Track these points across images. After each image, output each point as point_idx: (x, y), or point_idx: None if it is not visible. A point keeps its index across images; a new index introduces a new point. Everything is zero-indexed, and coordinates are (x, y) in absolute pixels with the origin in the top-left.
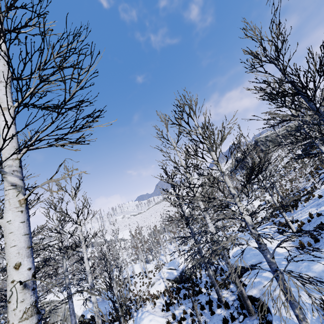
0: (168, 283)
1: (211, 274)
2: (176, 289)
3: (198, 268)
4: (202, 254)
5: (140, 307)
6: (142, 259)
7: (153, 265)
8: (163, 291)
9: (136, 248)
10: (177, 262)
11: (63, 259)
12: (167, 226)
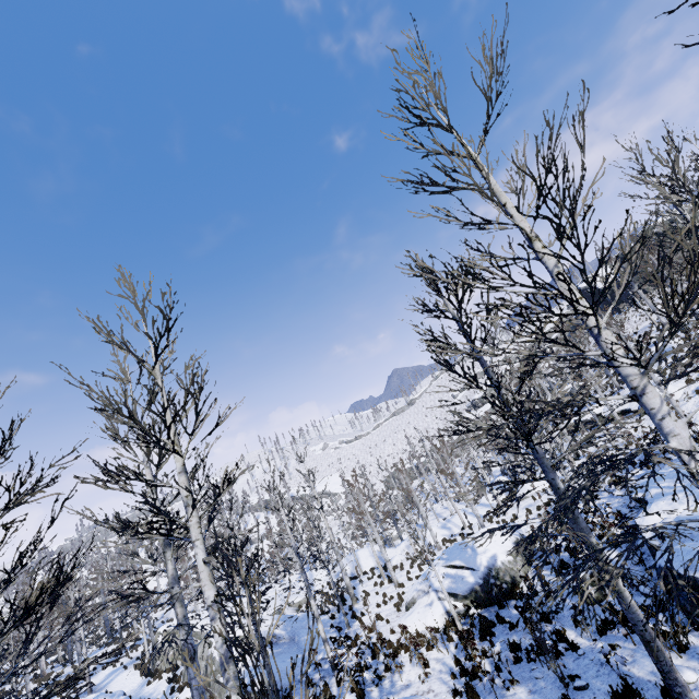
0: (455, 605)
1: (633, 605)
2: (480, 624)
3: (529, 563)
4: (589, 539)
5: (387, 670)
6: (376, 541)
7: (402, 551)
8: (444, 628)
9: (359, 513)
10: (470, 549)
11: (164, 552)
12: (426, 460)
